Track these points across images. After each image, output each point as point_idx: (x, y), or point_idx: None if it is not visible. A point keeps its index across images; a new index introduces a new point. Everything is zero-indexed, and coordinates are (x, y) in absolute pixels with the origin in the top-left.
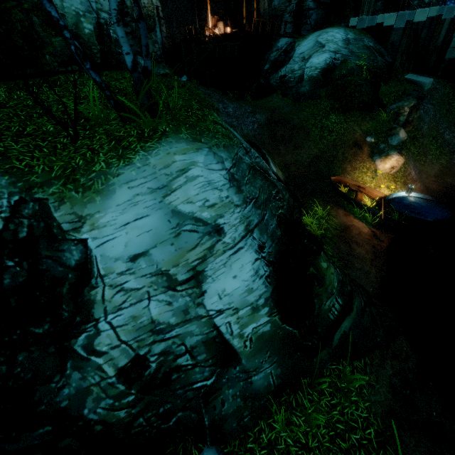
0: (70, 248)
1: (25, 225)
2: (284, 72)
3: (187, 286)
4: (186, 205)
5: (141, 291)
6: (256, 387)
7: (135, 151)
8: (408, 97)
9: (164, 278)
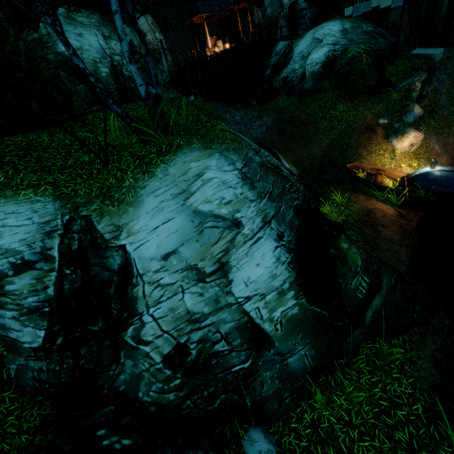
0: (112, 254)
1: (76, 239)
2: (286, 73)
3: (215, 277)
4: (205, 204)
5: (175, 285)
6: (292, 369)
7: (156, 165)
8: (417, 71)
9: (194, 272)
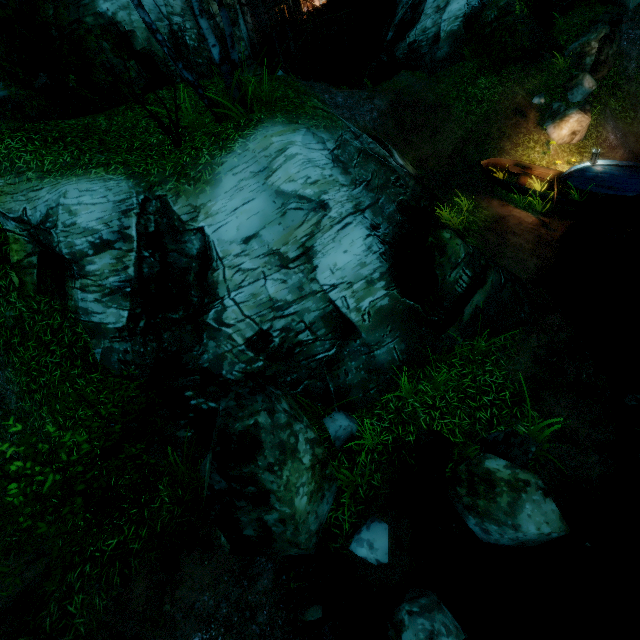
0: (190, 239)
1: (152, 221)
2: (413, 36)
3: (298, 263)
4: (288, 184)
5: (257, 271)
6: (379, 362)
7: (234, 140)
8: (596, 25)
9: (276, 257)
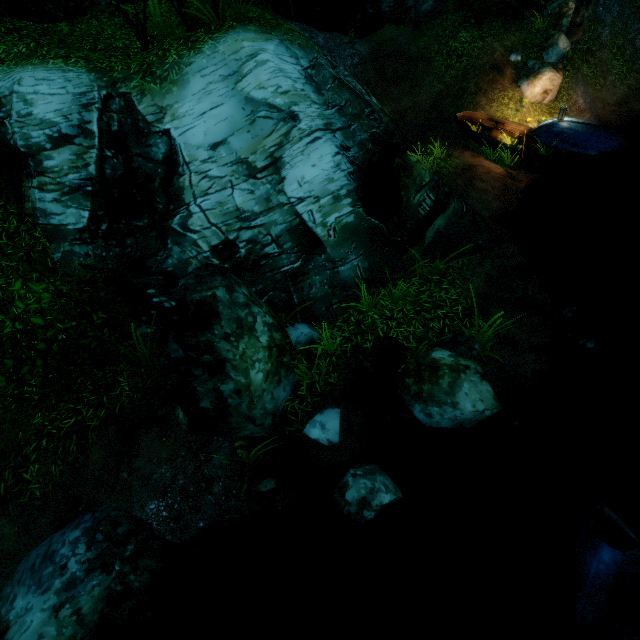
0: (156, 142)
1: (116, 120)
2: None
3: (266, 173)
4: (258, 91)
5: (224, 180)
6: (343, 278)
7: (204, 41)
8: None
9: (244, 166)
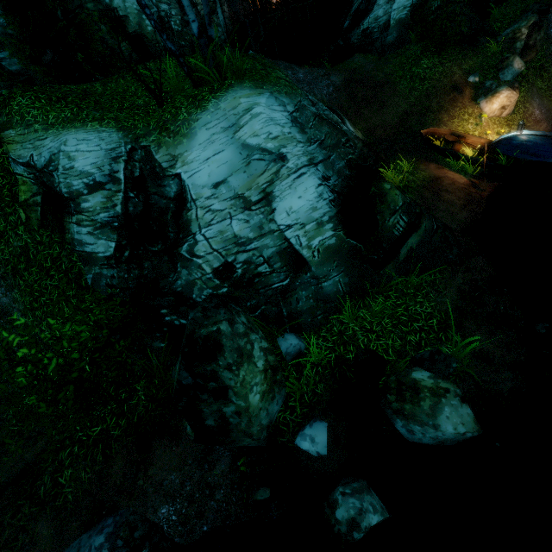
0: (169, 183)
1: (138, 167)
2: (367, 23)
3: (260, 205)
4: (253, 138)
5: (224, 212)
6: (326, 292)
7: (208, 100)
8: (526, 14)
9: (241, 200)
